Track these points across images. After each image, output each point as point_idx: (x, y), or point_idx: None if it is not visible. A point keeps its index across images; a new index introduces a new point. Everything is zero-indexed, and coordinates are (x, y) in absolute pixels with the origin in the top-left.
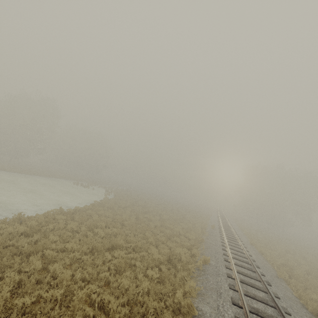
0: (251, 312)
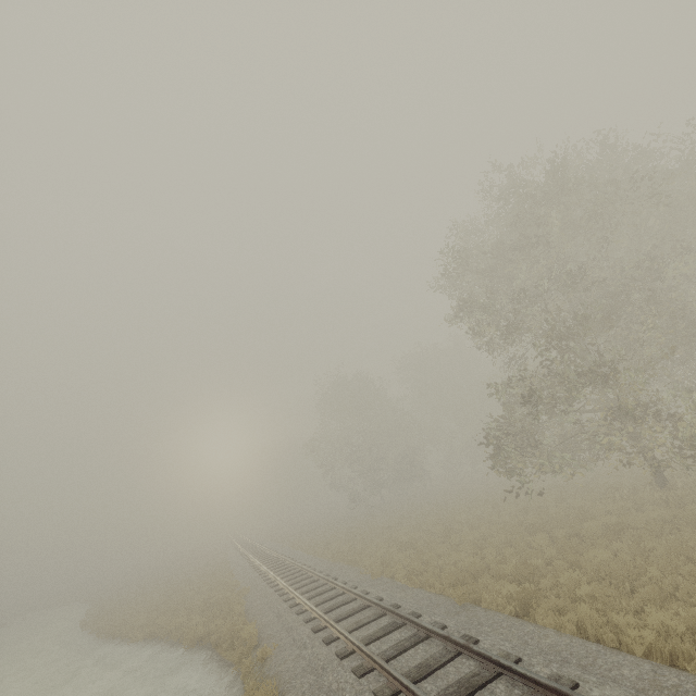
0: (246, 551)
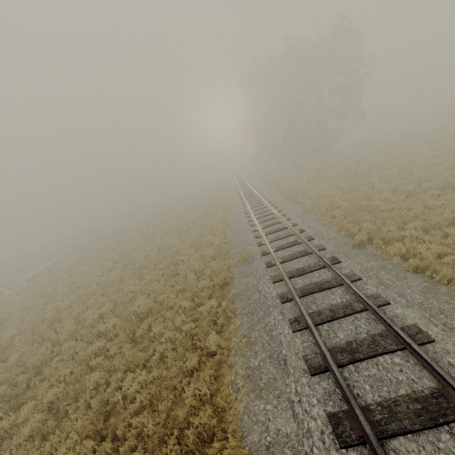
0: None
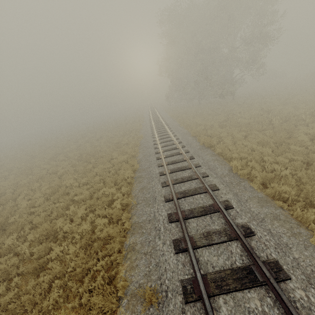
0: None
